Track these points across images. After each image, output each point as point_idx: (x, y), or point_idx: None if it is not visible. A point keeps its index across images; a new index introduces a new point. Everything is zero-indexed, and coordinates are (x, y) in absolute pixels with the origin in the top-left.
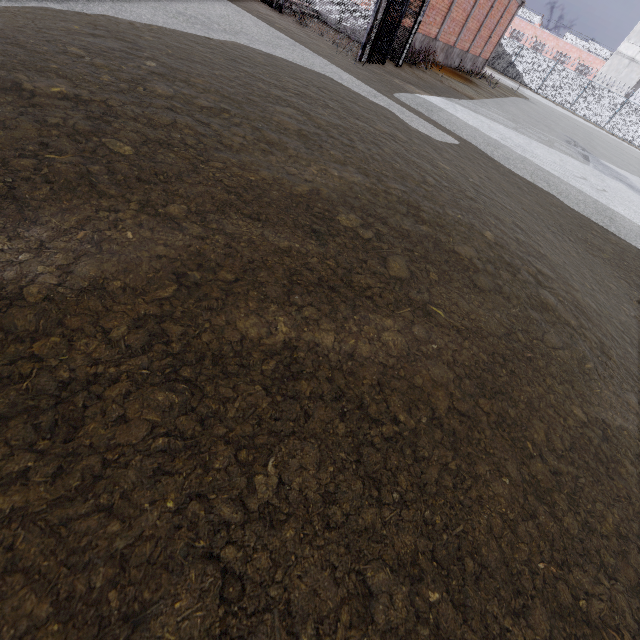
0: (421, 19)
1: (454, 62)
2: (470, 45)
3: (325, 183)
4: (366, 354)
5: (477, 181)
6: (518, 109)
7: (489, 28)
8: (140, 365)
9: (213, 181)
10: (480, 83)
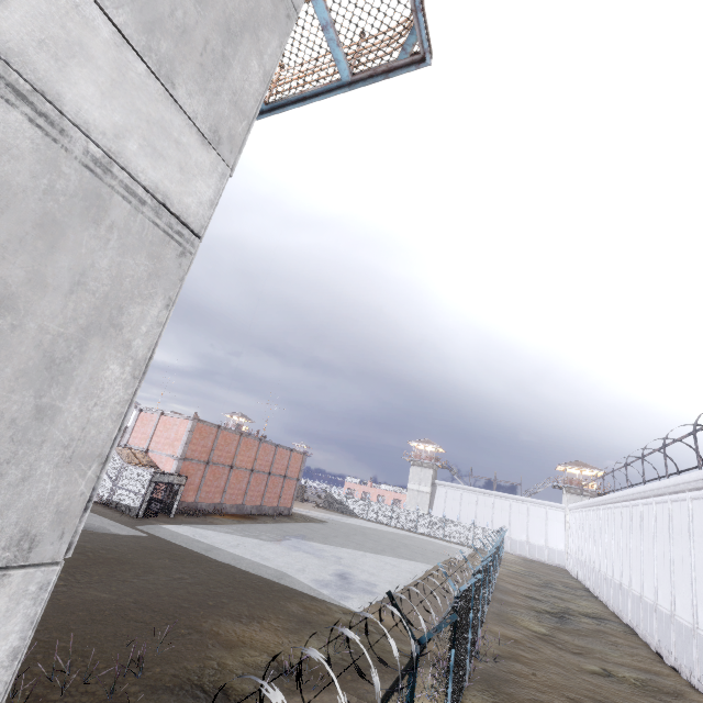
0: (180, 498)
1: (249, 511)
2: (261, 502)
3: None
4: None
5: (123, 540)
6: (274, 526)
7: (275, 493)
8: None
9: None
10: (267, 518)
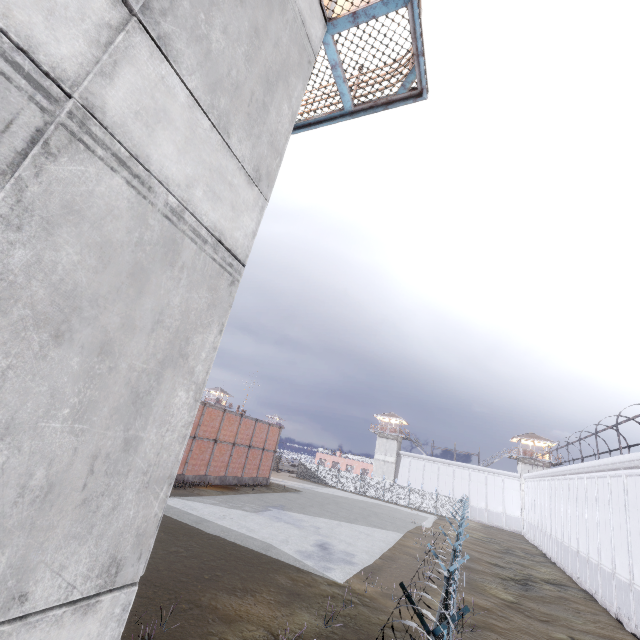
0: None
1: (231, 482)
2: (242, 473)
3: None
4: None
5: None
6: (255, 497)
7: (255, 464)
8: None
9: None
10: (247, 489)
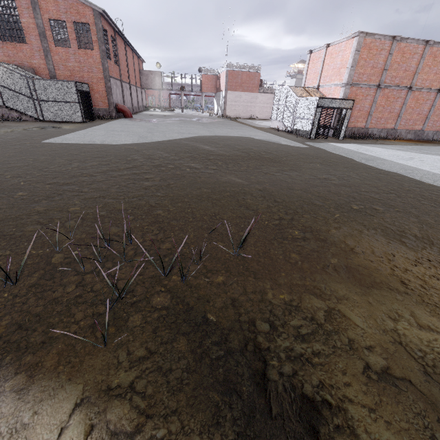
0: (347, 122)
1: (430, 137)
2: None
3: (225, 142)
4: (203, 147)
5: (286, 148)
6: None
7: None
8: (185, 144)
9: (206, 141)
10: None
